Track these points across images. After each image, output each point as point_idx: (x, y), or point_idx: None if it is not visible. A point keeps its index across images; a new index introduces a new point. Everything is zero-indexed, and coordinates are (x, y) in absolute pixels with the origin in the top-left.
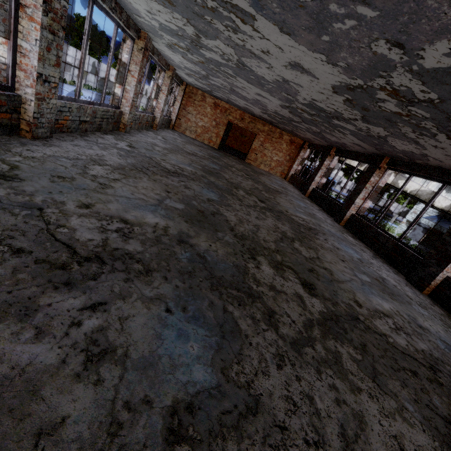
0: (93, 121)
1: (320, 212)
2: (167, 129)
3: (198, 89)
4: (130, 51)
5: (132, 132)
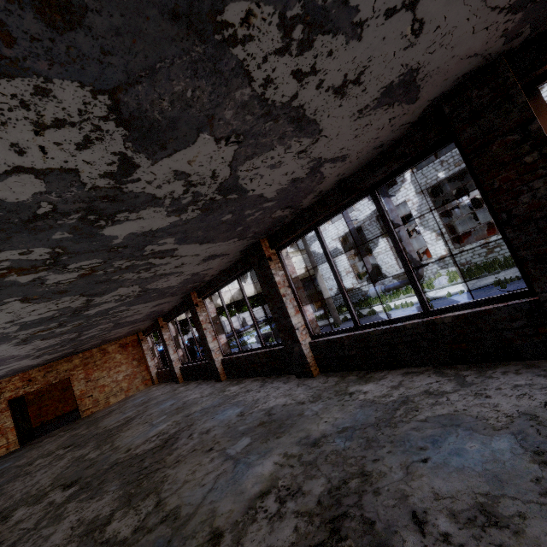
0: None
1: (198, 388)
2: None
3: None
4: None
5: None
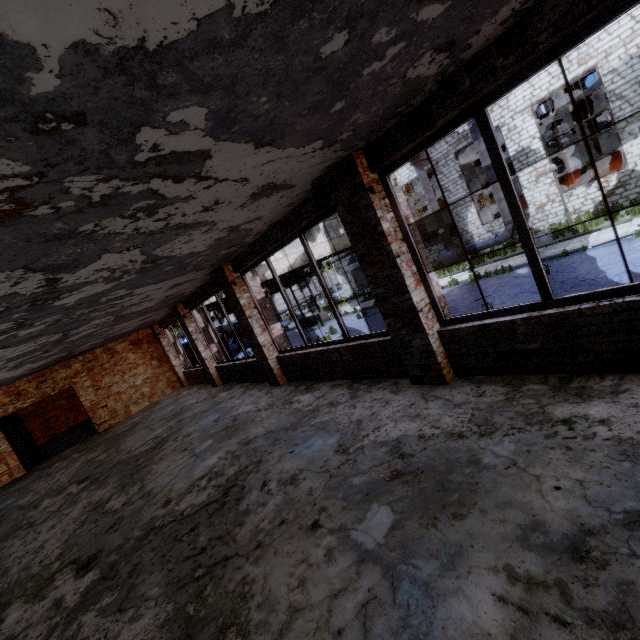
0: None
1: (247, 395)
2: None
3: None
4: None
5: None
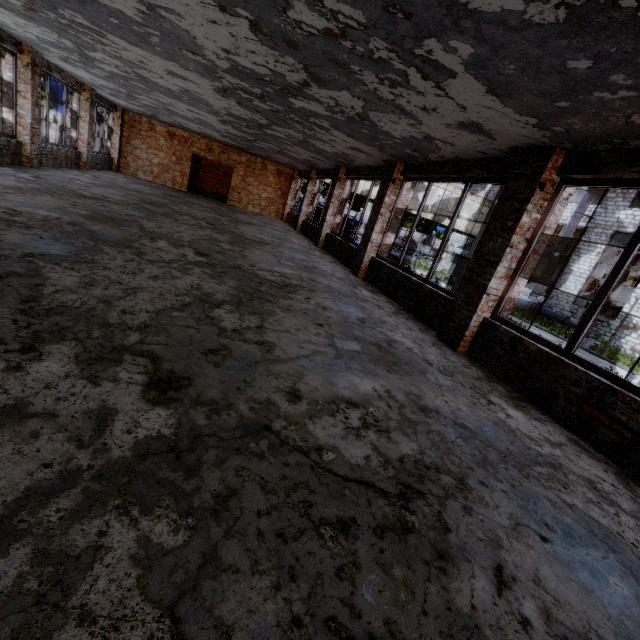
0: None
1: (302, 240)
2: (107, 170)
3: (141, 116)
4: (13, 67)
5: (43, 168)
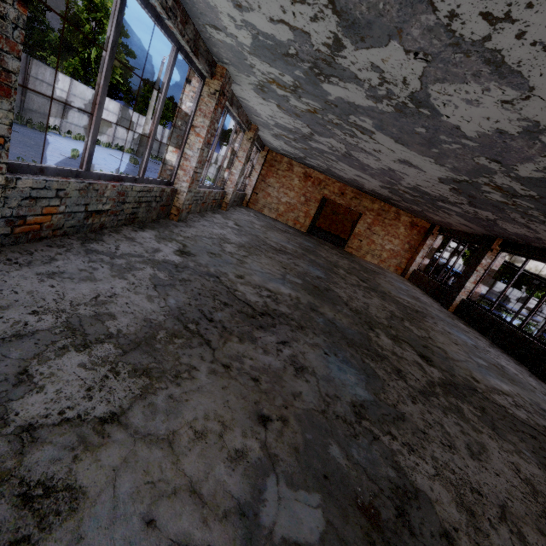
0: (118, 209)
1: (499, 353)
2: (239, 207)
3: (283, 156)
4: (197, 95)
5: (189, 219)
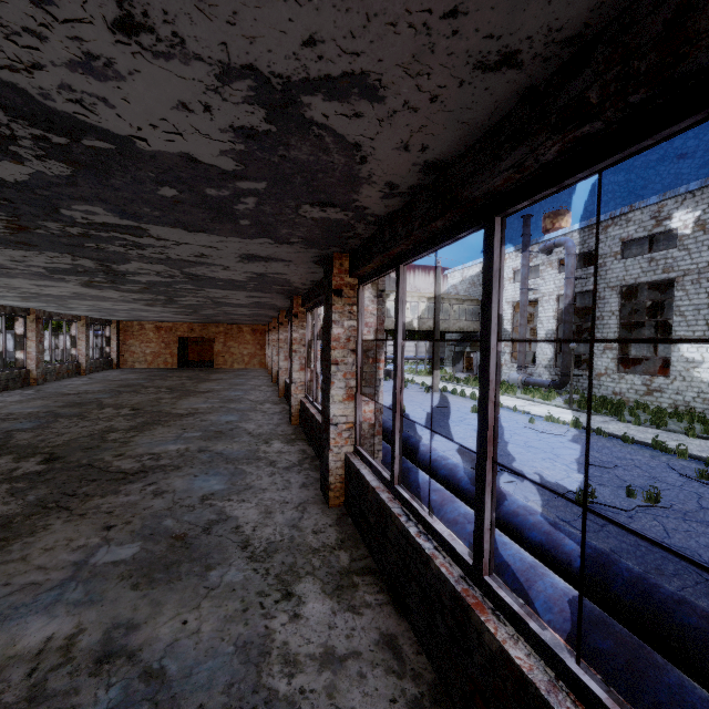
0: None
1: (262, 380)
2: (107, 370)
3: (133, 321)
4: (24, 324)
5: (47, 383)
